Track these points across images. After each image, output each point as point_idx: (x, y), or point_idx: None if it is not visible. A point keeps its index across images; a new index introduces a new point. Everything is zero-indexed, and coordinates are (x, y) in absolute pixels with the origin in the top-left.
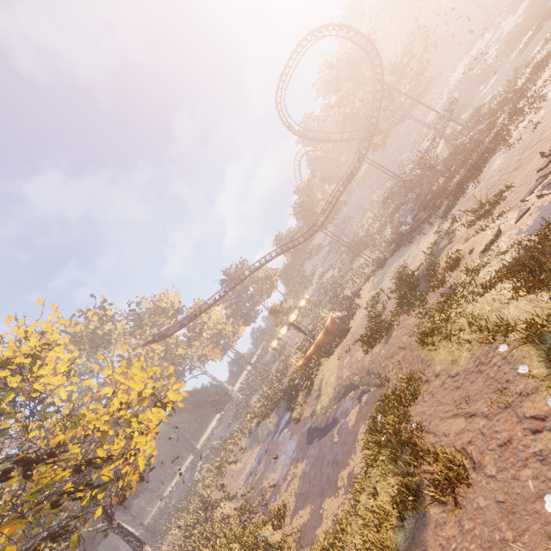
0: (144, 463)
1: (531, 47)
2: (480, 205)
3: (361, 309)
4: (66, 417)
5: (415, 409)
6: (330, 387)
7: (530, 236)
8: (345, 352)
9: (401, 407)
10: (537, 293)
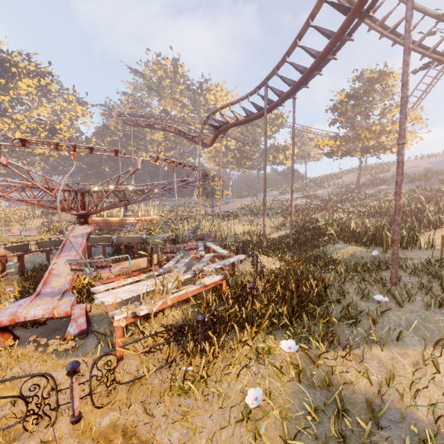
0: None
1: None
2: None
3: None
4: None
5: None
6: None
7: None
8: None
9: None
10: None
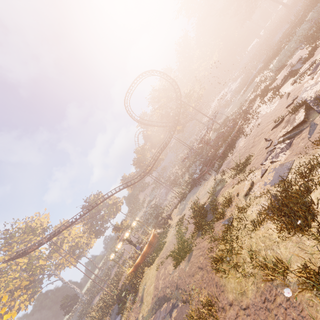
0: None
1: (246, 94)
2: (237, 165)
3: (172, 228)
4: None
5: None
6: (149, 297)
7: (274, 187)
8: (161, 264)
9: None
10: (298, 235)
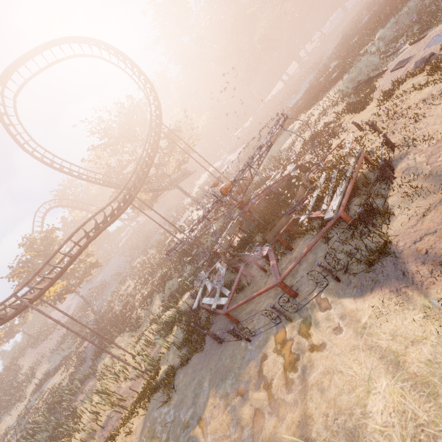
0: None
1: (277, 146)
2: None
3: None
4: None
5: None
6: None
7: None
8: None
9: None
10: None
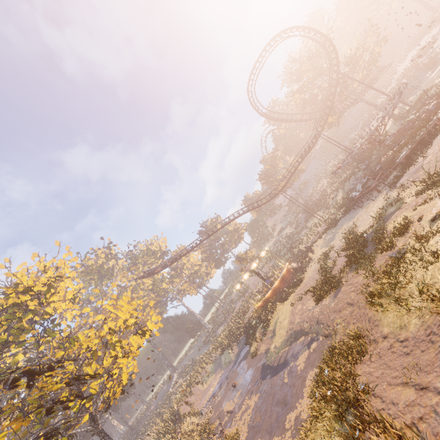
0: (126, 378)
1: None
2: (429, 176)
3: (313, 262)
4: (65, 338)
5: (361, 368)
6: (283, 330)
7: None
8: (298, 300)
9: (348, 365)
10: None
